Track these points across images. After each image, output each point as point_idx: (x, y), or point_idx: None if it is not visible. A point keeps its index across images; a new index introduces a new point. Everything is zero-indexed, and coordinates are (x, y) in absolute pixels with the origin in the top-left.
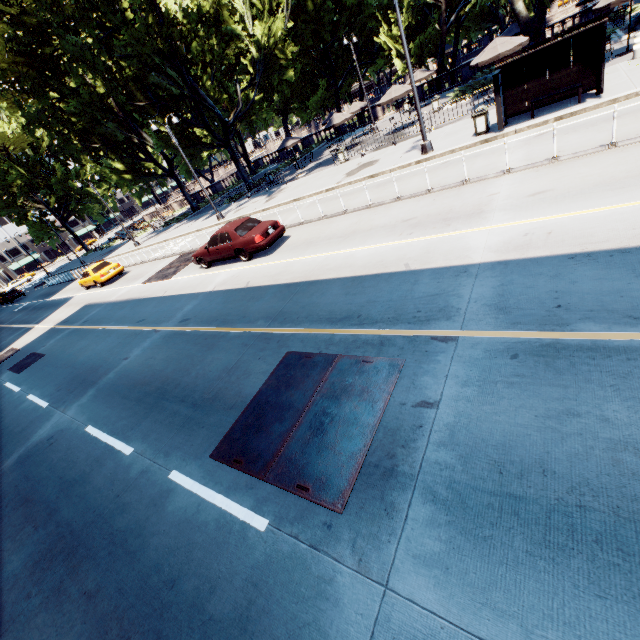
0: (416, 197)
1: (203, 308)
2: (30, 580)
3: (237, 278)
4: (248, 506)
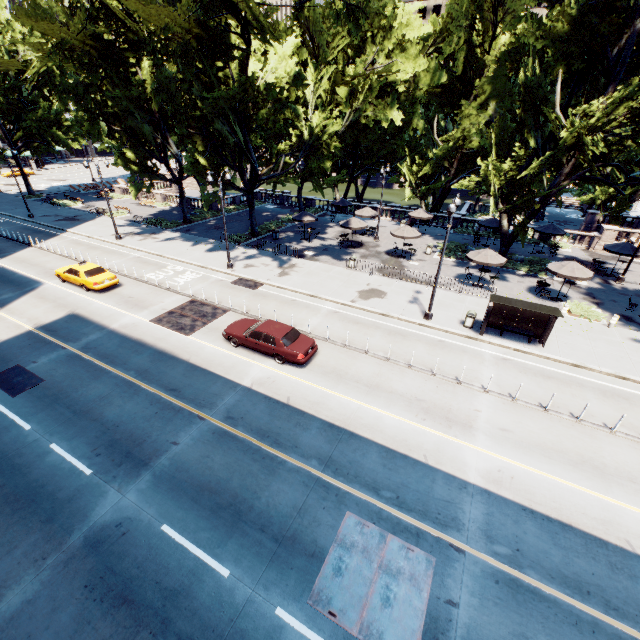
0: (423, 373)
1: (248, 410)
2: None
3: (275, 384)
4: None
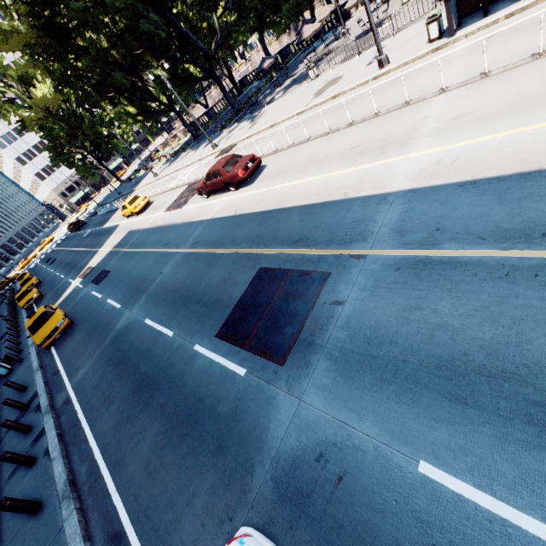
0: (365, 121)
1: (206, 233)
2: (133, 400)
3: (228, 207)
4: (236, 363)
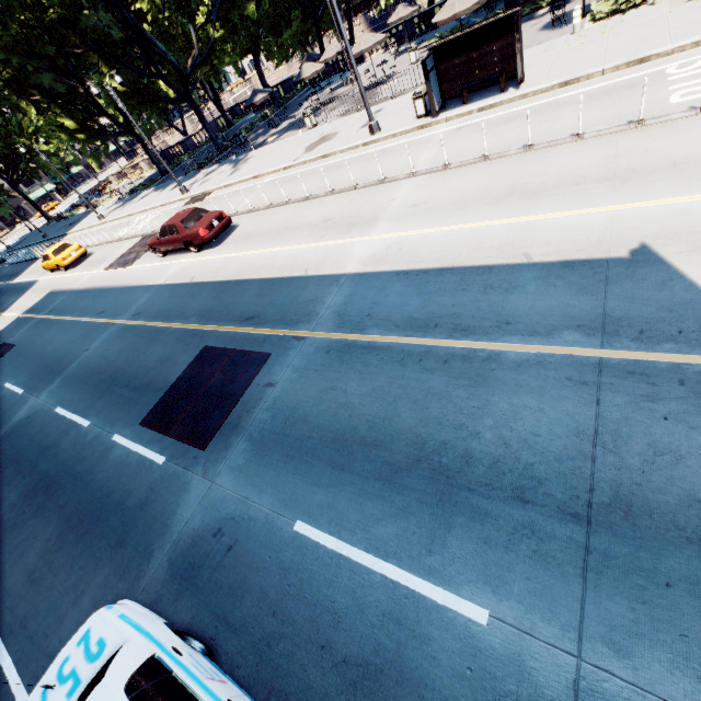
0: (344, 193)
1: (153, 302)
2: (24, 505)
3: (186, 271)
4: (157, 451)
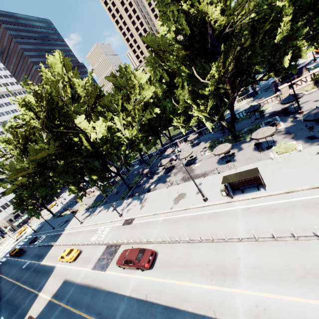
0: (208, 242)
1: (129, 314)
2: None
3: (140, 288)
4: None
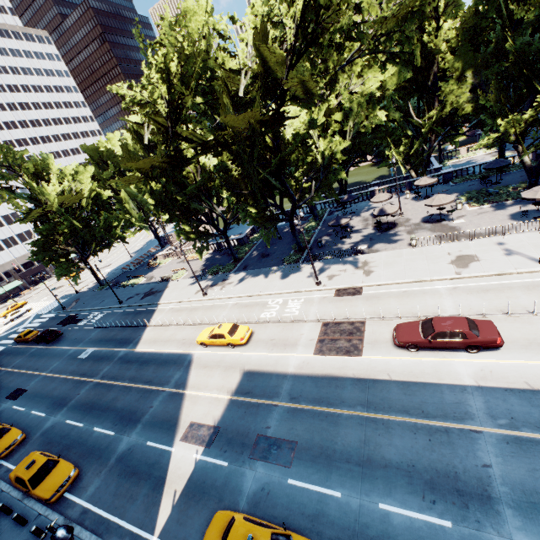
0: None
1: (507, 408)
2: None
3: (496, 374)
4: None
